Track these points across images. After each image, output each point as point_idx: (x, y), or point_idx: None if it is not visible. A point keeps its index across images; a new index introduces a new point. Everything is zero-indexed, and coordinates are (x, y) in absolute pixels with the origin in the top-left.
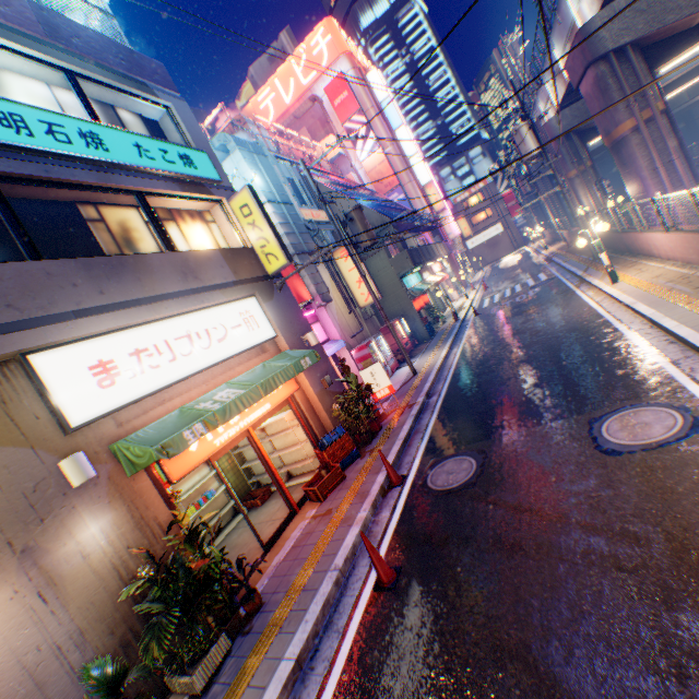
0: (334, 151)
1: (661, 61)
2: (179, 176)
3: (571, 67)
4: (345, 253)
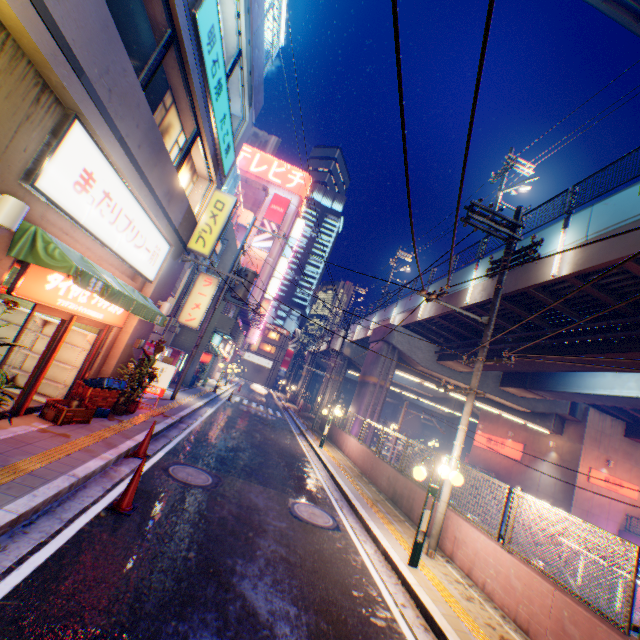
0: (246, 222)
1: (400, 368)
2: (219, 150)
3: (377, 332)
4: (210, 282)
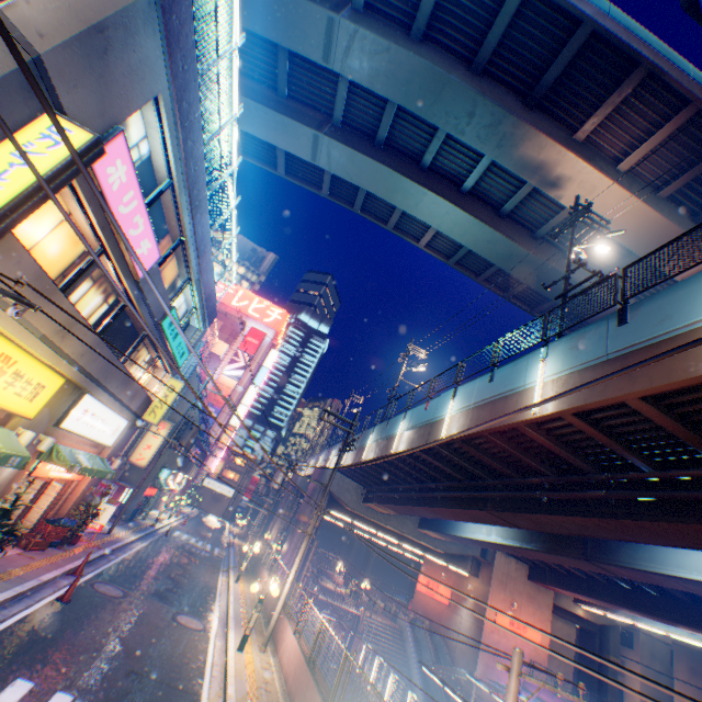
0: (221, 351)
1: (333, 507)
2: (176, 358)
3: (316, 472)
4: (165, 426)
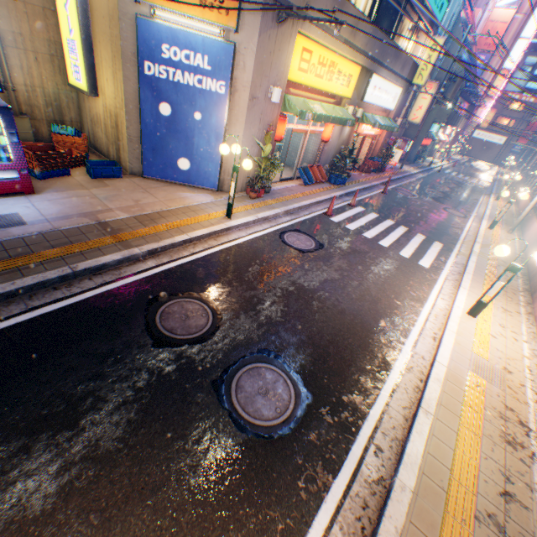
0: None
1: None
2: (433, 16)
3: None
4: (430, 88)
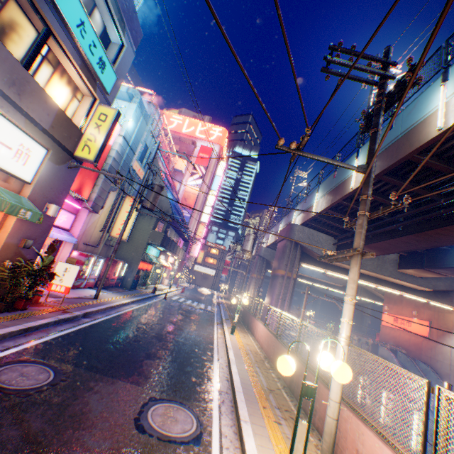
0: (181, 167)
1: (304, 261)
2: (88, 61)
3: (281, 233)
4: None
